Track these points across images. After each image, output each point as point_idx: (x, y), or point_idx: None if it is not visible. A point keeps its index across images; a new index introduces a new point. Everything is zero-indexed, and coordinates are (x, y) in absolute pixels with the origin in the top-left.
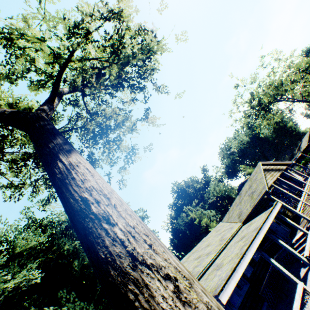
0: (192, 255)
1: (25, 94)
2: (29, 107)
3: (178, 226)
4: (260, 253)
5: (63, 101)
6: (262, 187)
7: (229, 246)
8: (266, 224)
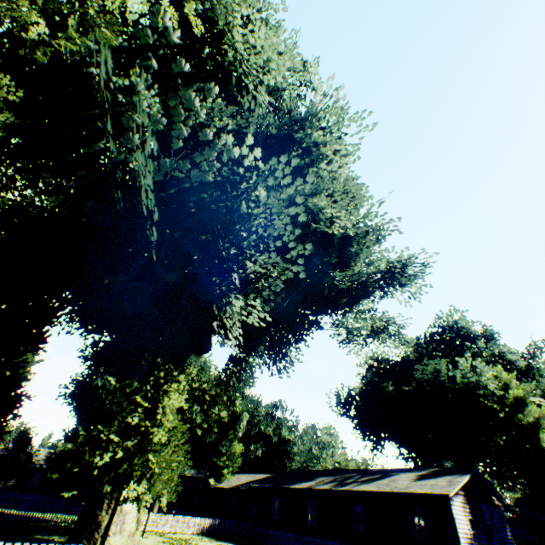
0: None
1: None
2: None
3: (431, 370)
4: None
5: None
6: None
7: None
8: None
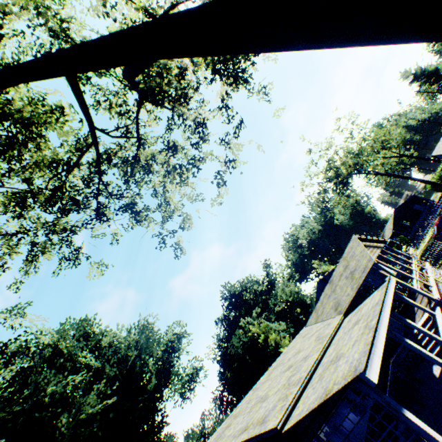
0: (274, 371)
1: (55, 91)
2: (62, 105)
3: (234, 350)
4: (390, 332)
5: (112, 109)
6: (367, 260)
7: (337, 339)
8: (387, 298)
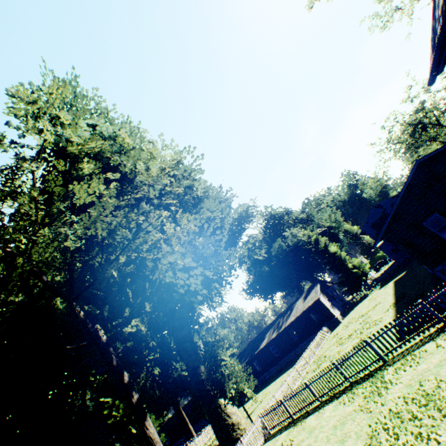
0: None
1: None
2: None
3: (279, 248)
4: None
5: None
6: None
7: None
8: None
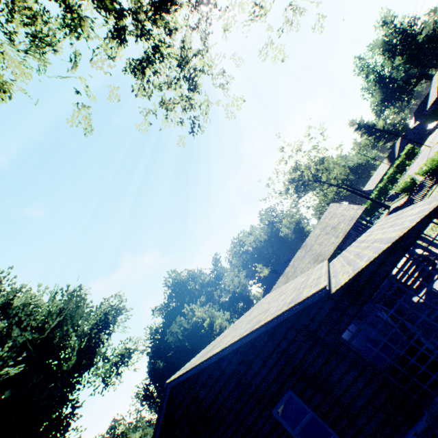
0: (256, 309)
1: None
2: None
3: (173, 336)
4: None
5: None
6: (355, 210)
7: (342, 259)
8: None
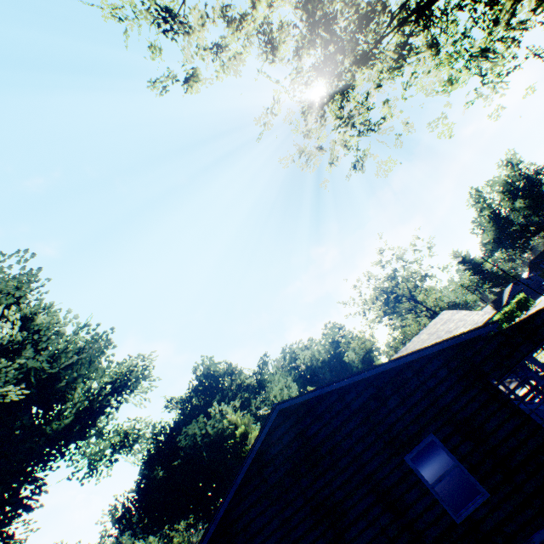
0: None
1: None
2: None
3: (189, 438)
4: None
5: None
6: (481, 315)
7: None
8: None
